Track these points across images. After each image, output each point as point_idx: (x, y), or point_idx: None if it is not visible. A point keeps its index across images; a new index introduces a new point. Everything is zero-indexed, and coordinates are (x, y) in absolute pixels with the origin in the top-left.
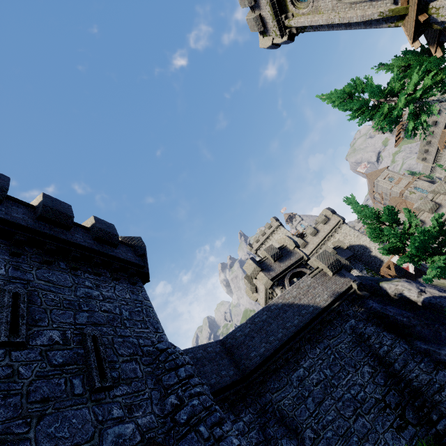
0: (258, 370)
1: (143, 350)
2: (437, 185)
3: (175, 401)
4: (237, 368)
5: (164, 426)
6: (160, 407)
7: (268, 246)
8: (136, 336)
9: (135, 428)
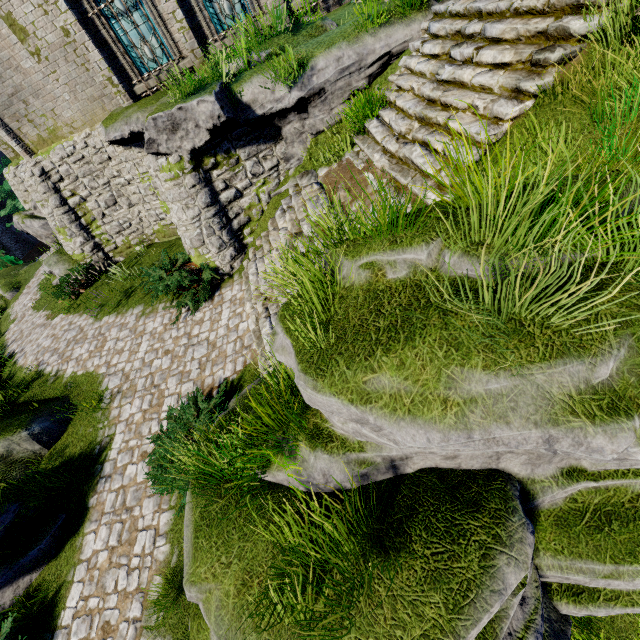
0: None
1: None
2: None
3: None
4: None
5: None
6: None
7: None
8: None
9: None
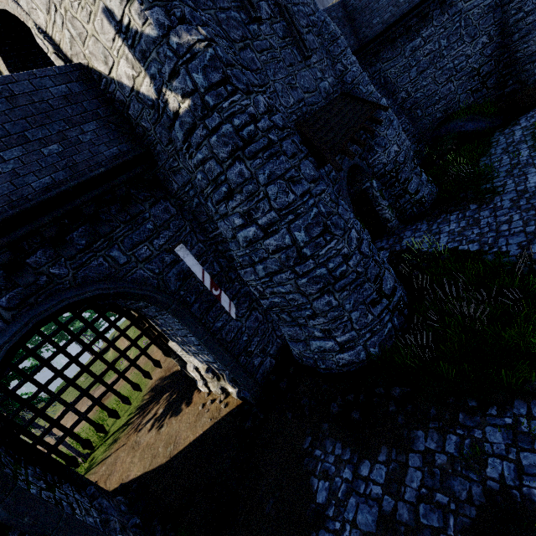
0: (377, 40)
1: (311, 21)
2: None
3: (342, 68)
4: (356, 38)
5: (338, 85)
6: (333, 72)
7: None
8: (302, 4)
9: (328, 85)
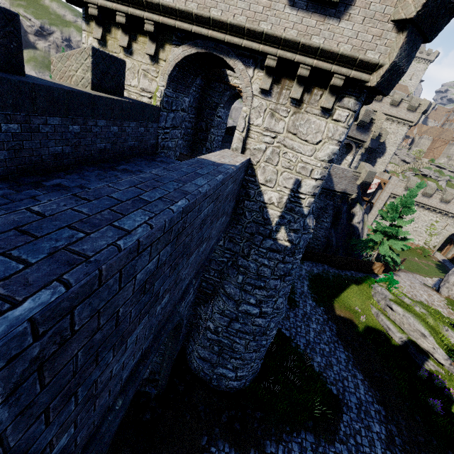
0: None
1: None
2: (451, 193)
3: None
4: None
5: None
6: None
7: (371, 111)
8: None
9: None
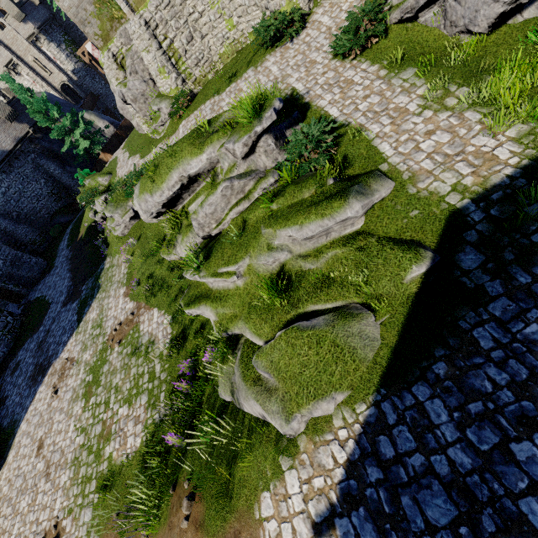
0: None
1: None
2: None
3: None
4: None
5: None
6: None
7: None
8: None
9: None
